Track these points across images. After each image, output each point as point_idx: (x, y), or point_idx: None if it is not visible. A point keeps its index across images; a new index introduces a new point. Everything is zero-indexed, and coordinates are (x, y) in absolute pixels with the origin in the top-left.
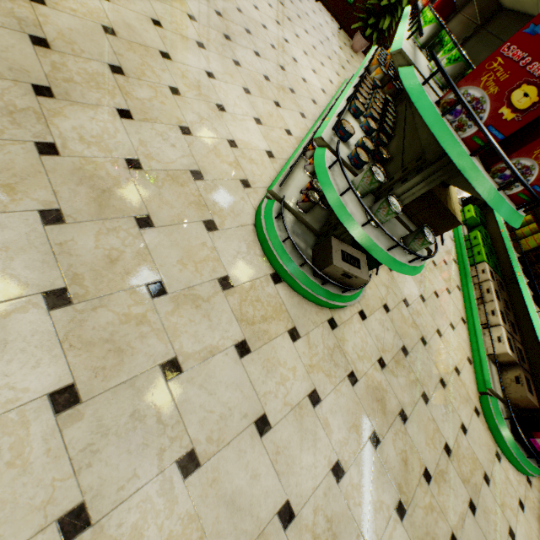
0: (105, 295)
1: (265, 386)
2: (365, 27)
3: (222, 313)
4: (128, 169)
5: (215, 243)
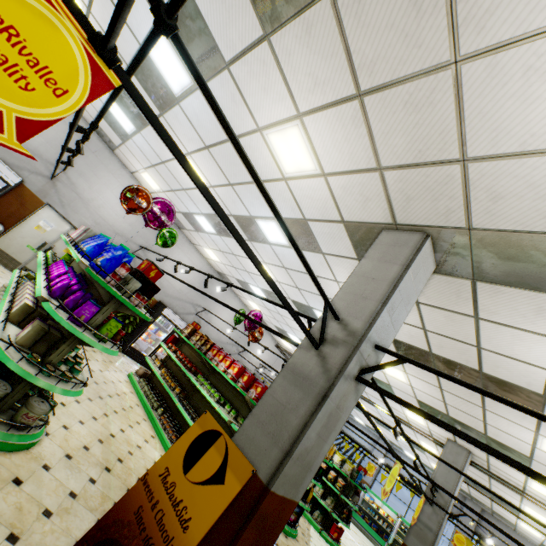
0: None
1: None
2: None
3: None
4: None
5: None
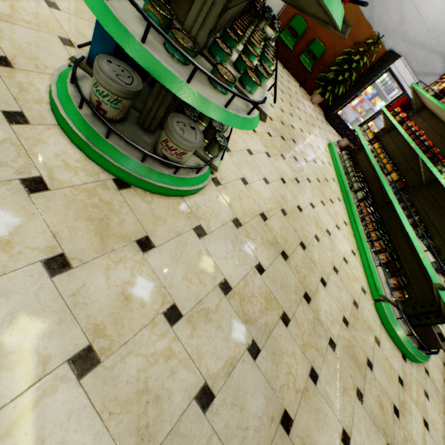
0: (393, 434)
1: (440, 443)
2: (324, 90)
3: (411, 405)
4: (346, 327)
5: (384, 353)
